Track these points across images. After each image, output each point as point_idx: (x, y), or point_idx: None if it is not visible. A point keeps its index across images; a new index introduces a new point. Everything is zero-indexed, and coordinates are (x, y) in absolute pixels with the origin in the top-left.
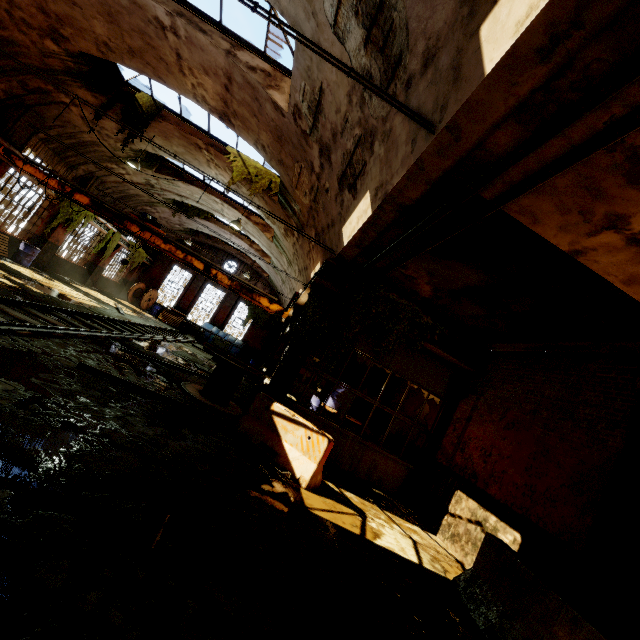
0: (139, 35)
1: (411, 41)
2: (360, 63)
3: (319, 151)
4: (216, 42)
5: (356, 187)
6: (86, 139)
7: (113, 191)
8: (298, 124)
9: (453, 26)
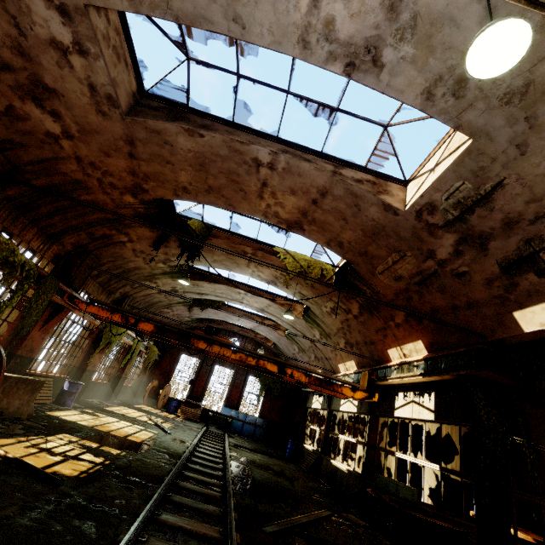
0: (225, 175)
1: None
2: None
3: (457, 240)
4: (321, 166)
5: None
6: (130, 266)
7: (139, 303)
8: (422, 219)
9: None
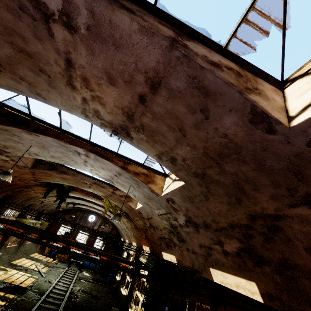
0: (74, 181)
1: (187, 242)
2: (168, 227)
3: (149, 224)
4: (108, 190)
5: (168, 247)
6: (33, 196)
7: (38, 205)
8: (140, 214)
9: (201, 255)
